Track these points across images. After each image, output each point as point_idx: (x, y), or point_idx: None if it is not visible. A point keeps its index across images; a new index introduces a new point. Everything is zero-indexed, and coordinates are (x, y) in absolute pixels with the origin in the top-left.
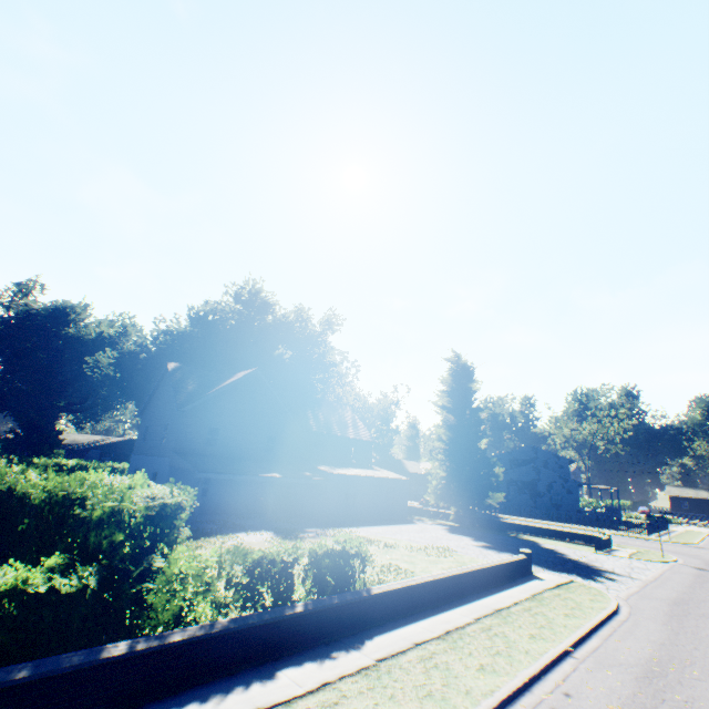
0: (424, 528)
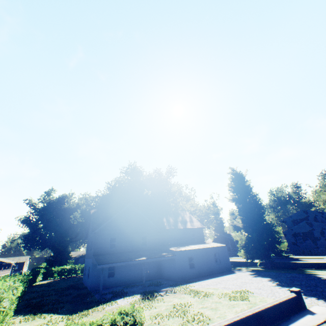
0: (238, 276)
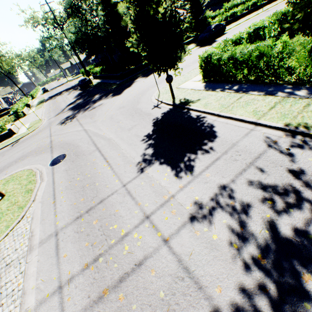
0: None
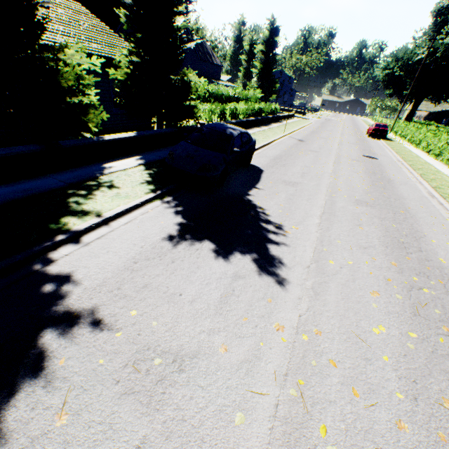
0: None
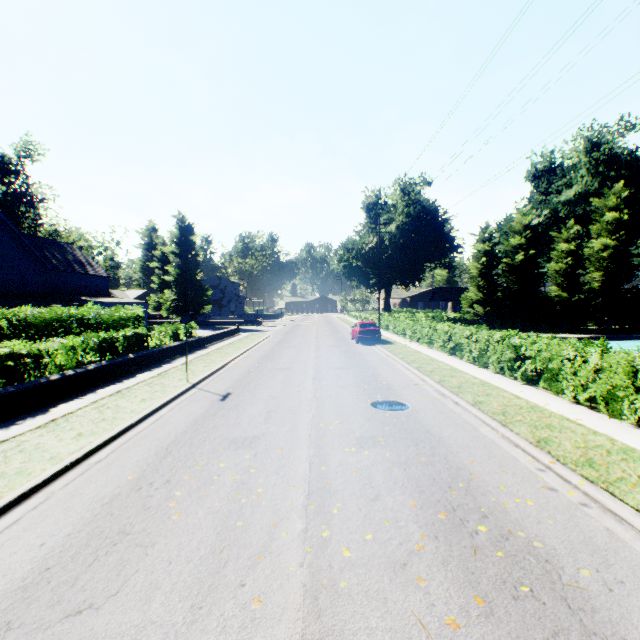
0: None
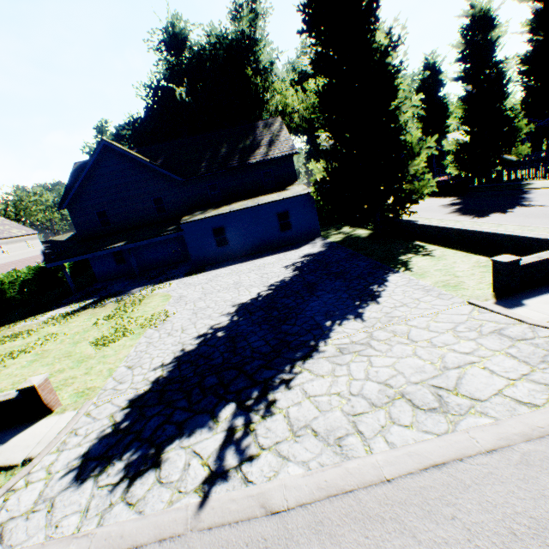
0: (274, 262)
